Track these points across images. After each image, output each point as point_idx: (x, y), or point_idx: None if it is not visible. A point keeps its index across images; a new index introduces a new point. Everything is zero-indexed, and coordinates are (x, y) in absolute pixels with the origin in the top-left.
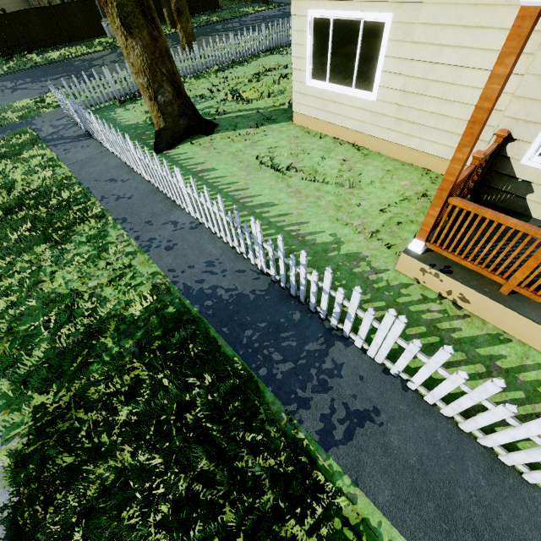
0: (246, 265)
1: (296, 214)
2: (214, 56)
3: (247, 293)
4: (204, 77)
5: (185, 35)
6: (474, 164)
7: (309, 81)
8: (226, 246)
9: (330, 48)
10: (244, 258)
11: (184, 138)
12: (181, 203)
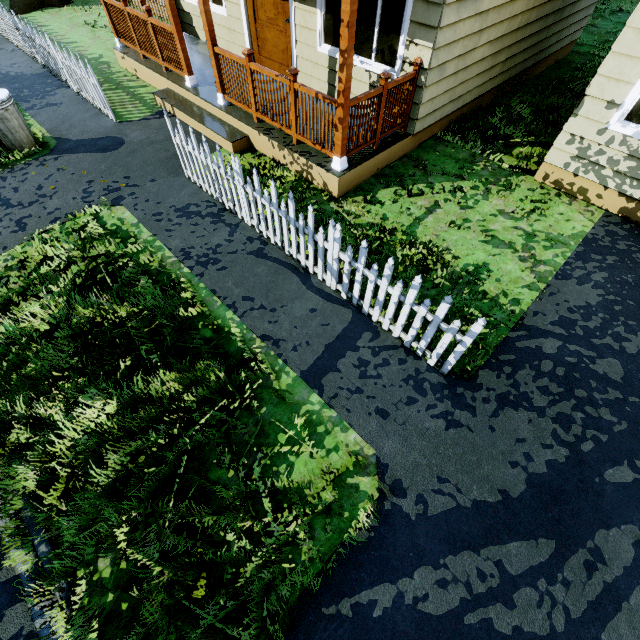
0: (36, 65)
1: (87, 47)
2: None
3: (27, 74)
4: None
5: None
6: None
7: None
8: (30, 58)
9: None
10: (38, 63)
11: (38, 7)
12: (9, 37)
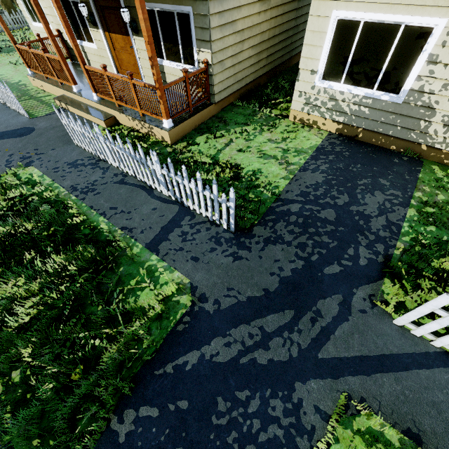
0: None
1: (10, 76)
2: (24, 20)
3: None
4: (15, 32)
5: (6, 7)
6: (39, 39)
7: (33, 23)
8: None
9: (29, 5)
10: None
11: None
12: None
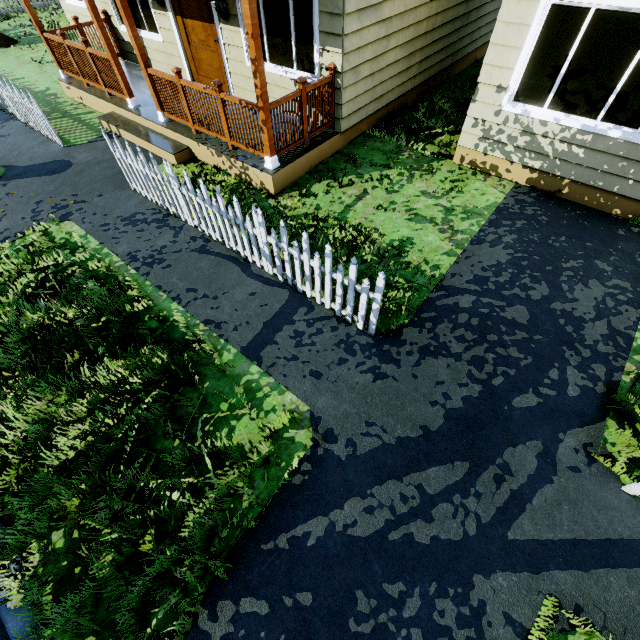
0: None
1: (34, 81)
2: None
3: None
4: (38, 13)
5: None
6: (76, 24)
7: None
8: None
9: None
10: None
11: None
12: None
